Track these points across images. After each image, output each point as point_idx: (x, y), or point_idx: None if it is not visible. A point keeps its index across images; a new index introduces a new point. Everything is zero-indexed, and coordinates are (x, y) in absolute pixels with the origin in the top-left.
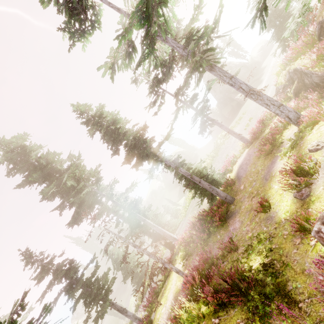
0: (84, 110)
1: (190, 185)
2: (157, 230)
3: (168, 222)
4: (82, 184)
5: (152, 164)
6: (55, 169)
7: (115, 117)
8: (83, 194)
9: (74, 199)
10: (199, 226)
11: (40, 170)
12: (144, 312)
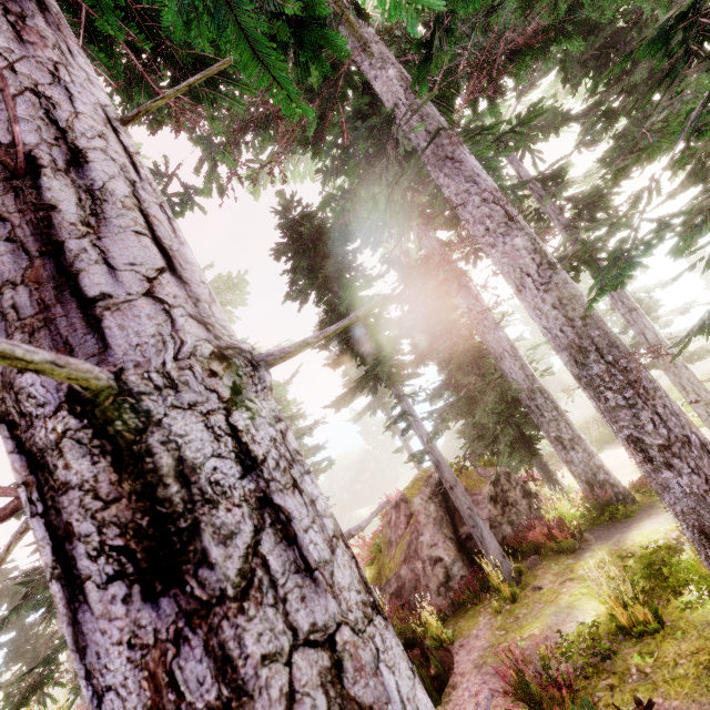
0: None
1: None
2: None
3: None
4: None
5: None
6: None
7: None
8: None
9: None
10: None
11: None
12: None
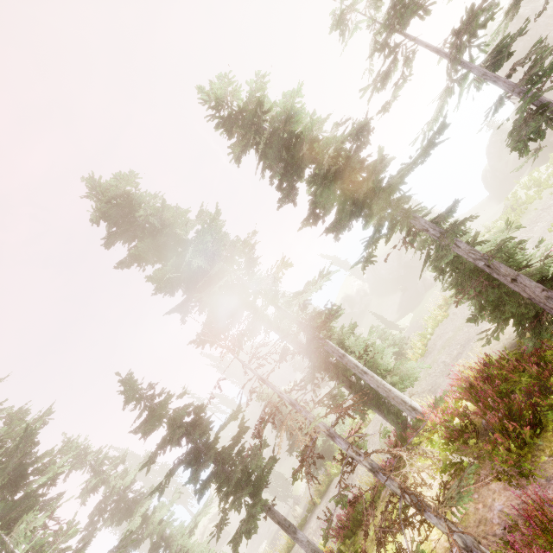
0: (223, 94)
1: (480, 286)
2: (371, 383)
3: (395, 367)
4: (218, 267)
5: (377, 225)
6: (176, 237)
7: (292, 105)
8: (220, 286)
9: (201, 294)
10: (493, 394)
11: (152, 237)
12: (325, 523)
